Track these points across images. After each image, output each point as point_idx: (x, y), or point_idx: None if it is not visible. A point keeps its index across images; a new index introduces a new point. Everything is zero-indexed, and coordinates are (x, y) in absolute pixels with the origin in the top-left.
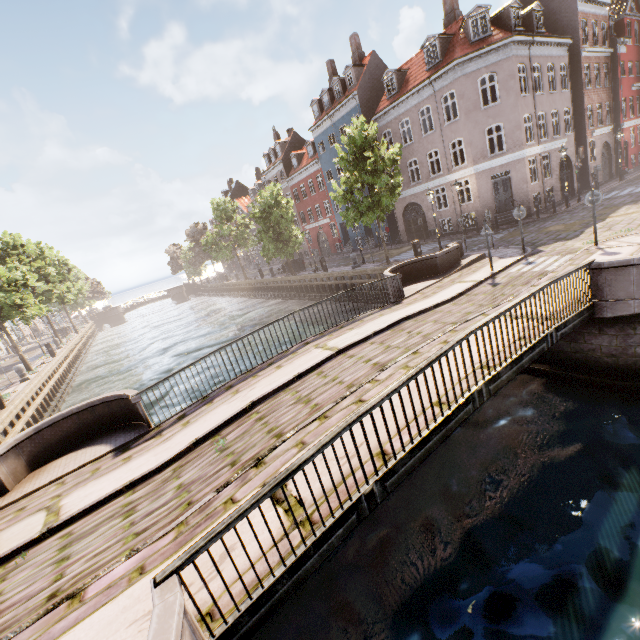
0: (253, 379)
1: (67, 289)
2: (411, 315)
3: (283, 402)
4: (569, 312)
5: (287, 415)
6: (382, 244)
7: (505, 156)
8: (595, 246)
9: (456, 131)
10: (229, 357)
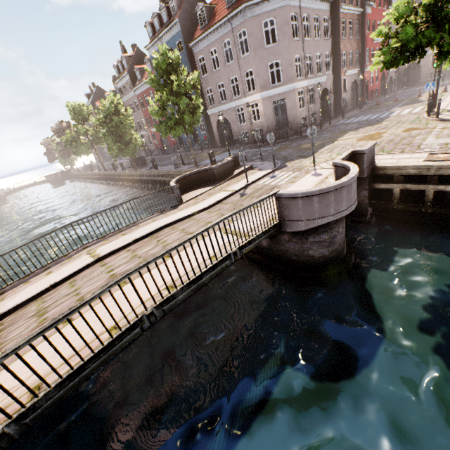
0: (23, 286)
1: None
2: (171, 223)
3: (26, 314)
4: (255, 232)
5: (17, 330)
6: (205, 147)
7: (282, 87)
8: (314, 166)
9: (248, 63)
10: (2, 267)
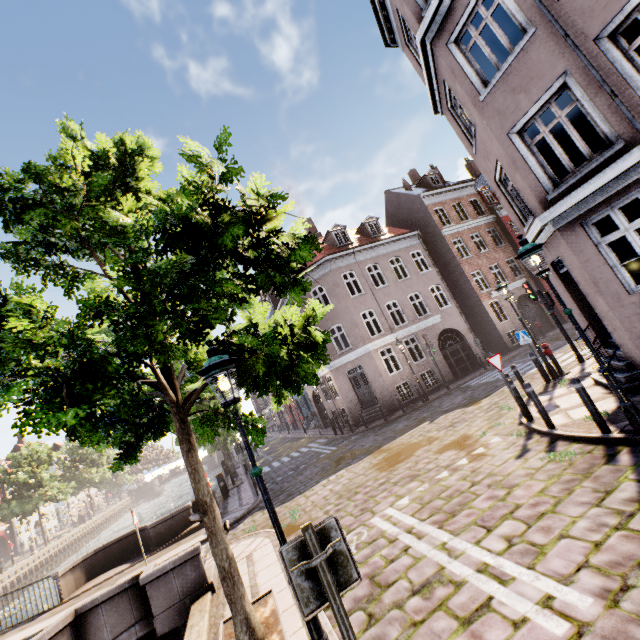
0: None
1: (58, 489)
2: None
3: None
4: None
5: None
6: (319, 424)
7: (350, 353)
8: None
9: None
10: None
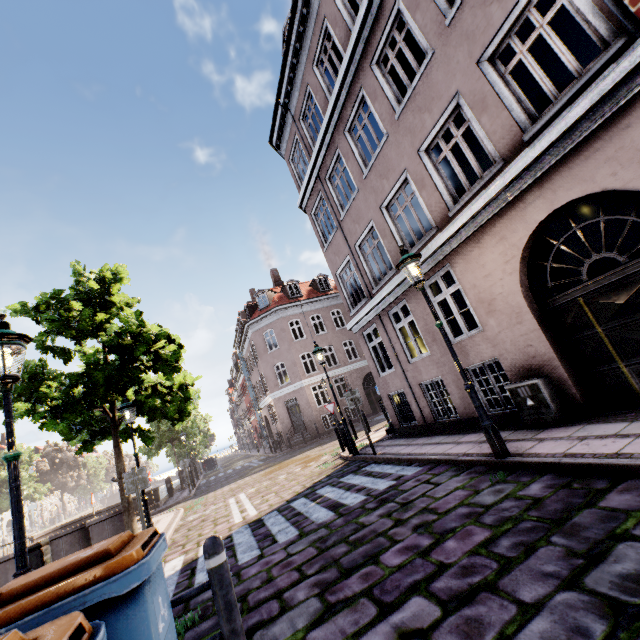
0: None
1: (35, 489)
2: None
3: None
4: None
5: None
6: None
7: (289, 386)
8: None
9: (260, 367)
10: None
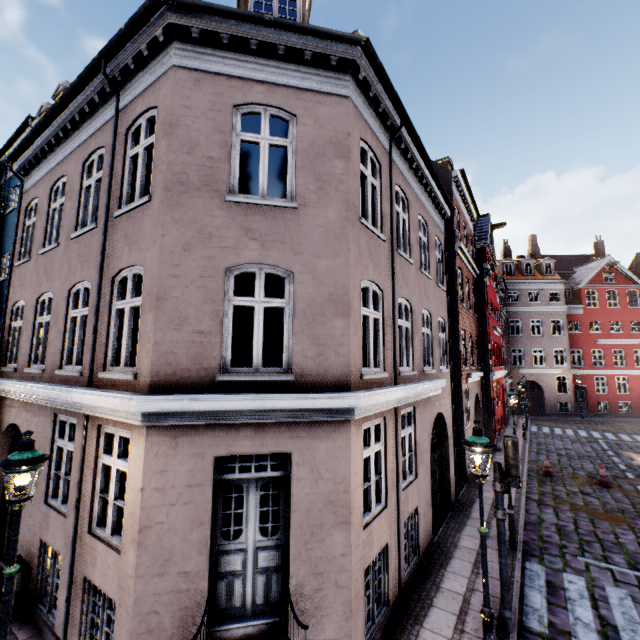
0: None
1: None
2: None
3: None
4: None
5: None
6: None
7: (281, 394)
8: None
9: (136, 238)
10: None
